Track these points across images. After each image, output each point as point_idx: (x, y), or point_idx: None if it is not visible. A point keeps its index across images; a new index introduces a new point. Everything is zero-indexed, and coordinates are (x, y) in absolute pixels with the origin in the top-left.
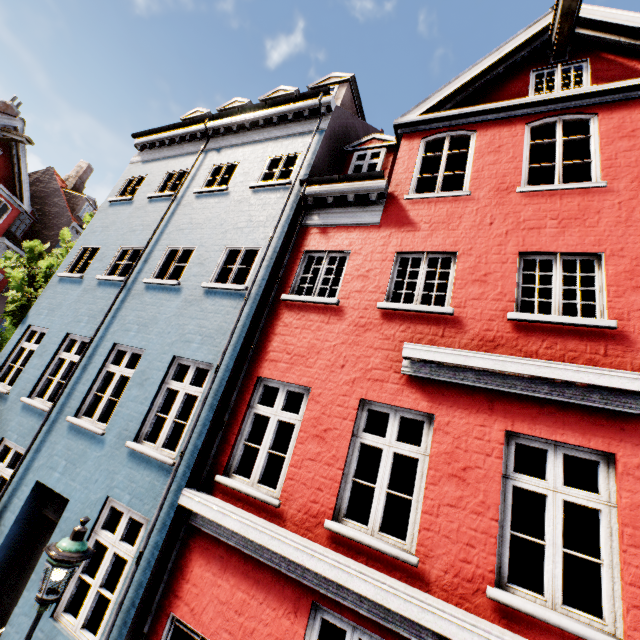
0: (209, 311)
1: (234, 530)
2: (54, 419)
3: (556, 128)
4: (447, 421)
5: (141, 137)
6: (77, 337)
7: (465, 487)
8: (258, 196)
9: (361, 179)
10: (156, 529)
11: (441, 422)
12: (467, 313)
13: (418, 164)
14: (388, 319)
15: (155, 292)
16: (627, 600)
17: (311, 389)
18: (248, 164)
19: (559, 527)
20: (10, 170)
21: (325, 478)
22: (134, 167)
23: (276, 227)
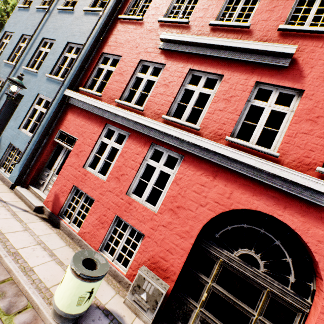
0: (85, 22)
1: (82, 100)
2: (17, 68)
3: None
4: (170, 66)
5: None
6: (27, 37)
7: (167, 88)
8: None
9: None
10: (55, 102)
11: (167, 67)
12: (194, 23)
13: None
14: (161, 27)
15: (62, 14)
16: (204, 117)
17: (122, 56)
18: None
19: (194, 100)
20: None
21: (119, 87)
22: None
23: None
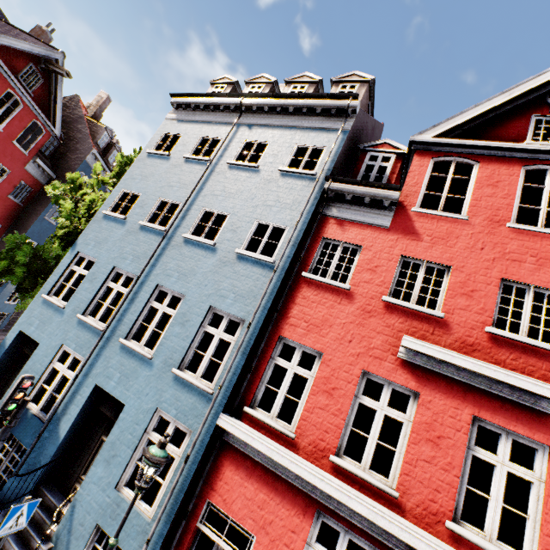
0: (241, 274)
1: (261, 451)
2: (107, 338)
3: (546, 175)
4: (429, 400)
5: (178, 97)
6: (122, 271)
7: (438, 450)
8: (286, 180)
9: (379, 187)
10: (198, 439)
11: (425, 399)
12: (454, 319)
13: (426, 181)
14: (390, 311)
15: (193, 247)
16: (542, 545)
17: (323, 354)
18: (277, 147)
19: (502, 489)
20: (47, 97)
21: (331, 424)
22: (169, 123)
23: (302, 213)
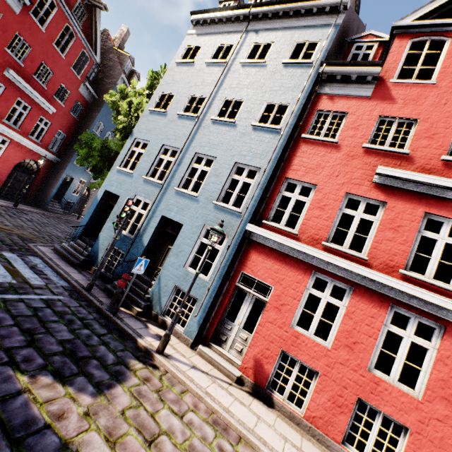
0: (256, 139)
1: (276, 241)
2: (165, 188)
3: None
4: (393, 206)
5: (196, 15)
6: (169, 147)
7: (397, 233)
8: (288, 70)
9: (364, 65)
10: (234, 238)
11: (390, 206)
12: (417, 154)
13: (403, 58)
14: (368, 154)
15: (219, 125)
16: None
17: (317, 186)
18: (280, 45)
19: (440, 252)
20: (90, 30)
21: (323, 225)
22: (191, 38)
23: (302, 92)
